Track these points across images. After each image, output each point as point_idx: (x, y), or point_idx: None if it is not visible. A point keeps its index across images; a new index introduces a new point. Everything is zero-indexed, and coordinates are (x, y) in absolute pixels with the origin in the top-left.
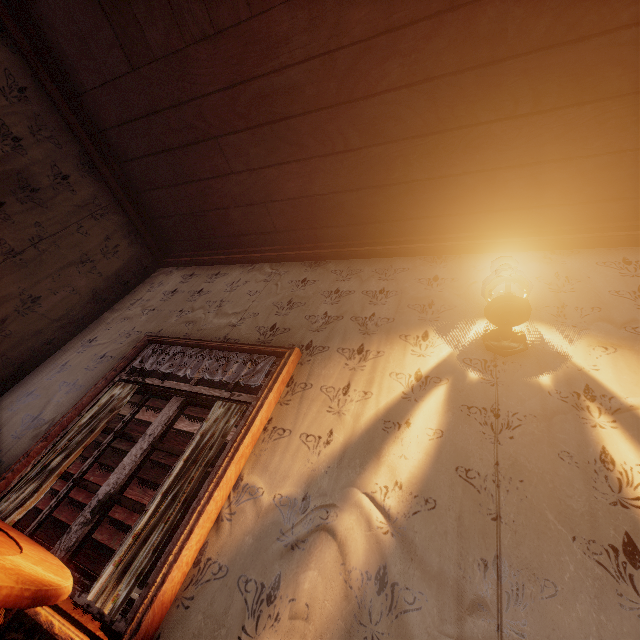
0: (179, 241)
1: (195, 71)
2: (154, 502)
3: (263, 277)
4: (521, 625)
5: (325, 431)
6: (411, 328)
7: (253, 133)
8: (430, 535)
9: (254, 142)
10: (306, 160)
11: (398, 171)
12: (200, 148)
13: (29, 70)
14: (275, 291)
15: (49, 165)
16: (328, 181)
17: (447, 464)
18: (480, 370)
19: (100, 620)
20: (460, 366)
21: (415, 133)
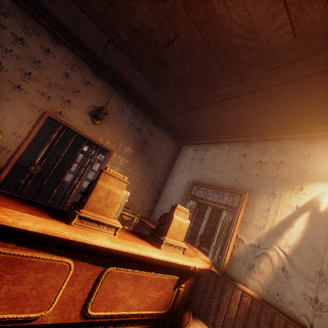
0: (187, 136)
1: (187, 94)
2: (215, 239)
3: (226, 152)
4: (324, 287)
5: (262, 225)
6: (295, 184)
7: (212, 106)
8: (298, 261)
9: (213, 108)
10: (237, 111)
11: (283, 110)
12: (192, 112)
13: (135, 105)
14: (232, 160)
15: (147, 131)
16: (248, 115)
17: (306, 242)
18: (325, 207)
19: (213, 264)
20: (316, 205)
21: (290, 98)
